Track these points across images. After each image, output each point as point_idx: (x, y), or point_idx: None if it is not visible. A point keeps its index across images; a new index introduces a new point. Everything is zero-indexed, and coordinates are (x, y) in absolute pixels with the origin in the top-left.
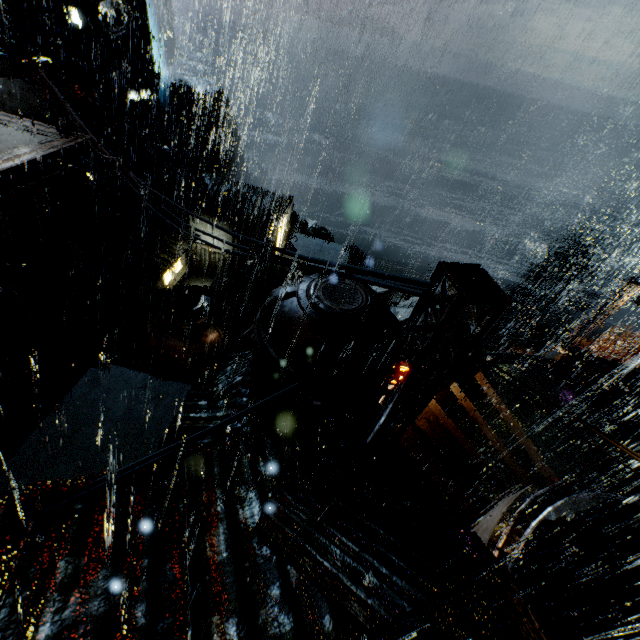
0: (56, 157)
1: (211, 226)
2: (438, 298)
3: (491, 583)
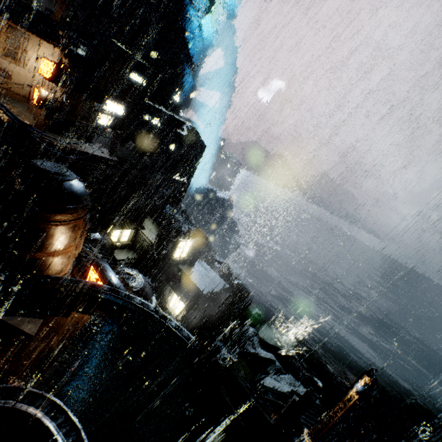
0: (96, 157)
1: (152, 226)
2: None
3: None
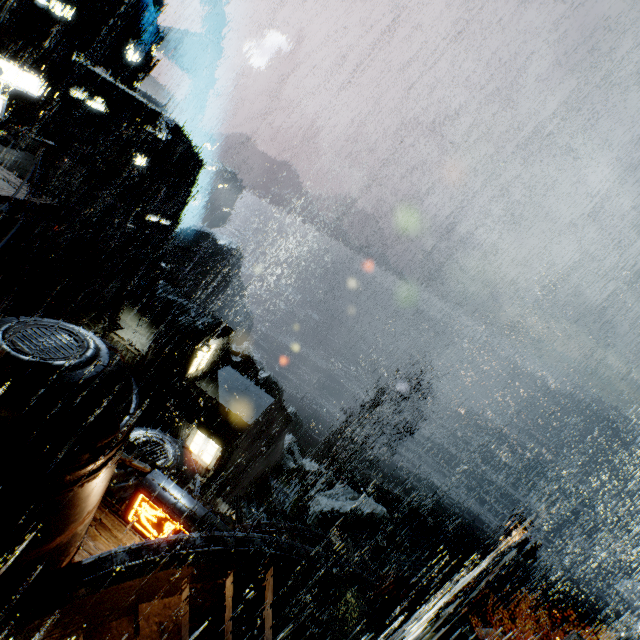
0: (3, 200)
1: (137, 323)
2: None
3: None
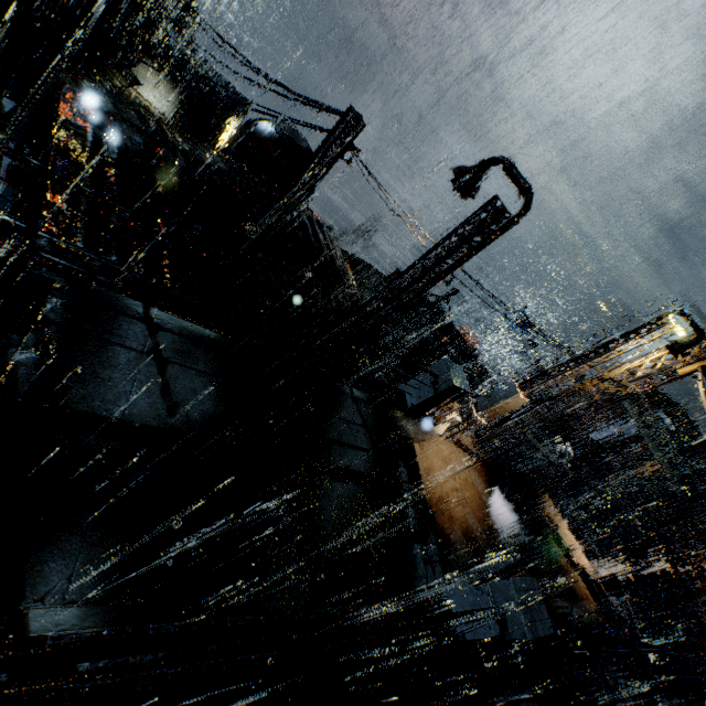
0: None
1: (160, 81)
2: (346, 117)
3: (327, 227)
